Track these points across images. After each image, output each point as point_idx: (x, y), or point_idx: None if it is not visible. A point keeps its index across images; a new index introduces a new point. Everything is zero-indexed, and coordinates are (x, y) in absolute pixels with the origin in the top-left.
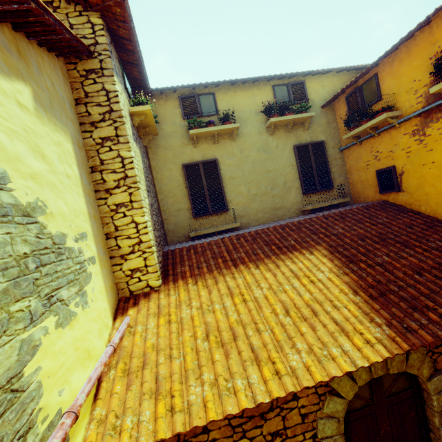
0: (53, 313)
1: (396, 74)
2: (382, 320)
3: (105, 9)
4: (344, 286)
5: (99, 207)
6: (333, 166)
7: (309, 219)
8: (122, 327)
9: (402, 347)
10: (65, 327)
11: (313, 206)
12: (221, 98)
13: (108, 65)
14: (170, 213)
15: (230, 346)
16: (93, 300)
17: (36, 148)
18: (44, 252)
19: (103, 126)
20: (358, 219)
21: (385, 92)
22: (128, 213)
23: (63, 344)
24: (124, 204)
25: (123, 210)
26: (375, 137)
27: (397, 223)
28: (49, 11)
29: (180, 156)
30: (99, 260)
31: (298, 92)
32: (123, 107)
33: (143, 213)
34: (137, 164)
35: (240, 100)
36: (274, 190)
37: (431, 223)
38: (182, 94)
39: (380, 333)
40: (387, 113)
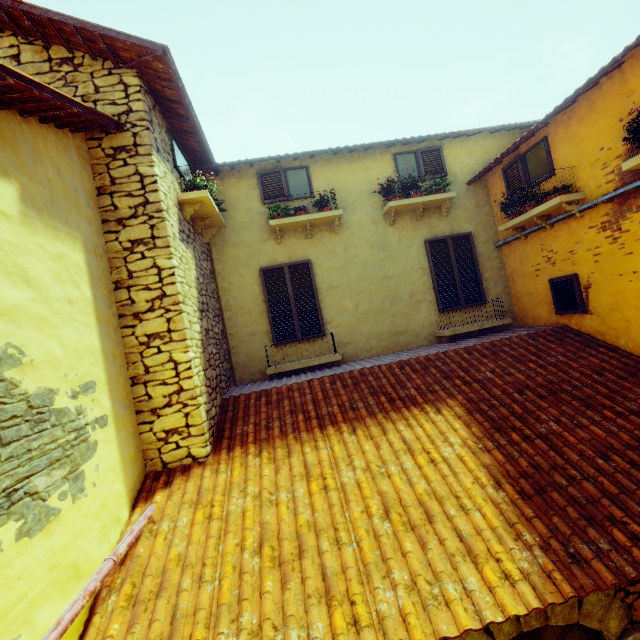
0: (15, 517)
1: (575, 139)
2: (536, 538)
3: (143, 65)
4: (482, 473)
5: (123, 339)
6: (485, 270)
7: (443, 353)
8: (138, 523)
9: (562, 591)
10: (35, 534)
11: (454, 331)
12: (318, 173)
13: (145, 141)
14: (240, 339)
15: (291, 567)
16: (96, 483)
17: (17, 270)
18: (10, 423)
19: (134, 224)
20: (519, 355)
21: (558, 164)
22: (164, 347)
23: (27, 563)
24: (159, 334)
25: (157, 343)
26: (547, 229)
27: (579, 365)
28: (40, 83)
29: (257, 256)
30: (116, 418)
31: (431, 162)
32: (166, 196)
33: (186, 347)
34: (182, 276)
35: (346, 176)
36: (395, 306)
37: (635, 367)
38: (262, 169)
39: (528, 562)
40: (561, 197)
